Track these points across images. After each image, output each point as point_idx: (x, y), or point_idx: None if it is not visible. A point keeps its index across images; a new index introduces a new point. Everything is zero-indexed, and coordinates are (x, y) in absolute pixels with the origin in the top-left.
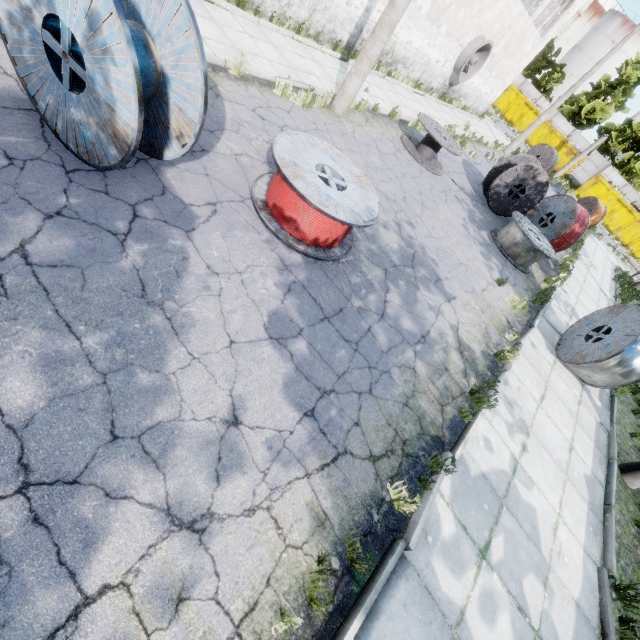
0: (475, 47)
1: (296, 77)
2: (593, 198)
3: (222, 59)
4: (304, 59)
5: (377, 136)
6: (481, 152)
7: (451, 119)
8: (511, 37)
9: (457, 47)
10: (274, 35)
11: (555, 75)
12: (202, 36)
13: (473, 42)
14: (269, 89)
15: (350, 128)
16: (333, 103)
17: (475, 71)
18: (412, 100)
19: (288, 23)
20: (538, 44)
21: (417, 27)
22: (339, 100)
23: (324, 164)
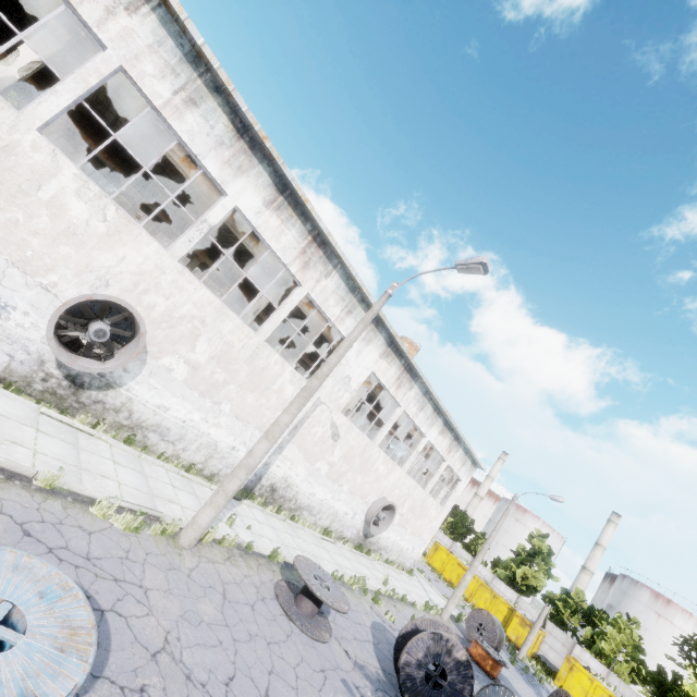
0: (379, 505)
1: (148, 502)
2: (564, 692)
3: (34, 469)
4: (178, 490)
5: (234, 577)
6: (405, 613)
7: (367, 570)
8: (413, 502)
9: (363, 503)
10: (154, 467)
11: (480, 540)
12: (37, 451)
13: (377, 501)
14: (86, 506)
15: (191, 563)
16: (181, 532)
17: (386, 525)
18: (316, 545)
19: (177, 461)
20: (441, 510)
21: (319, 483)
22: (187, 529)
23: (6, 599)
